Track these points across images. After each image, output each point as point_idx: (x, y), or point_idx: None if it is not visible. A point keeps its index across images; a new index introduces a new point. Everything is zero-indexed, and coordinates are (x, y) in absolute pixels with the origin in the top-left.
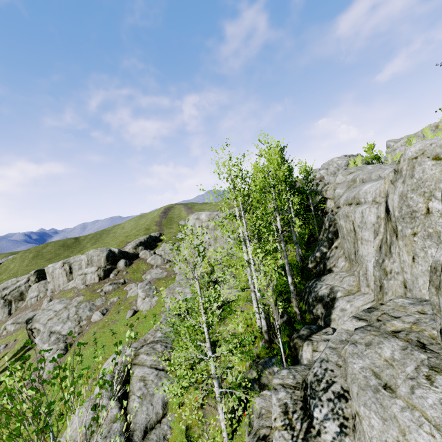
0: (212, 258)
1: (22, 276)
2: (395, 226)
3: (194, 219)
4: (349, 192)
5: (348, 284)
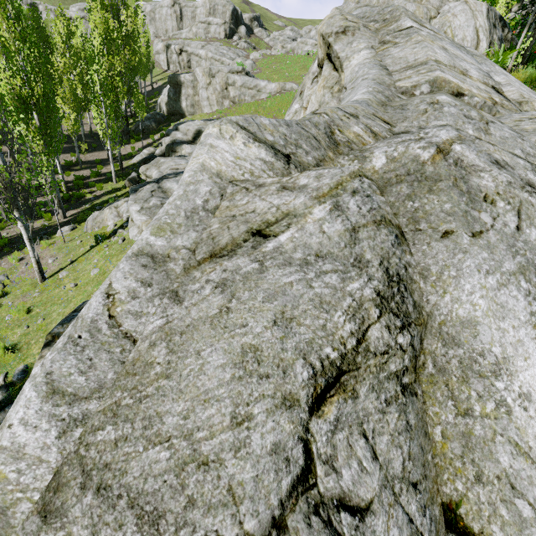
0: None
1: None
2: None
3: None
4: None
5: None
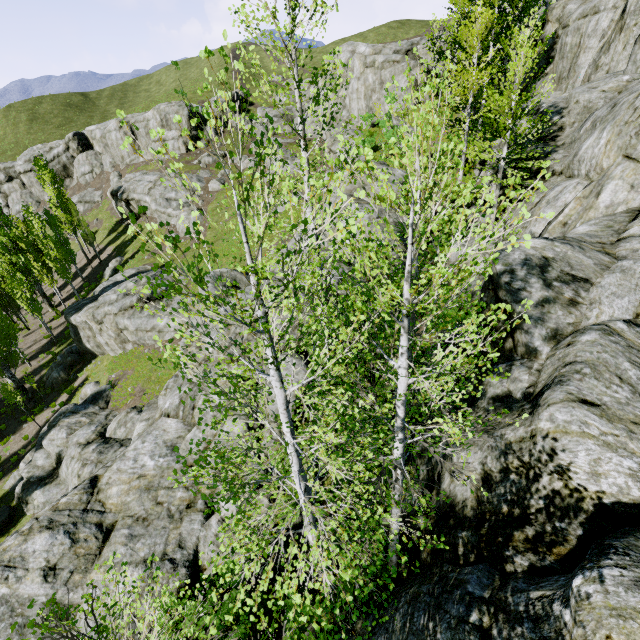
0: (374, 110)
1: (51, 142)
2: (623, 24)
3: (348, 52)
4: (587, 4)
5: (553, 97)
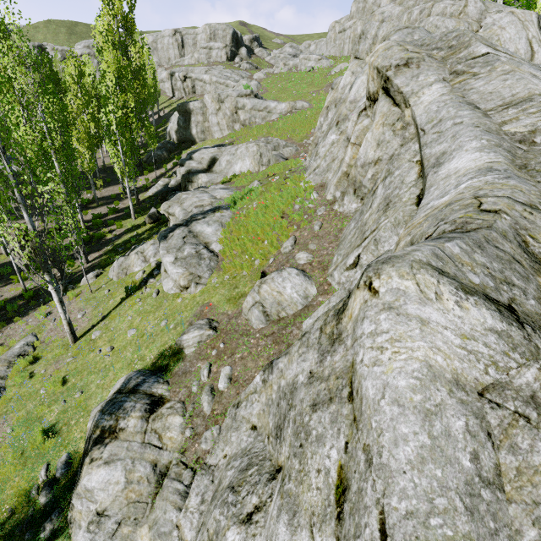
0: None
1: None
2: None
3: None
4: None
5: None
